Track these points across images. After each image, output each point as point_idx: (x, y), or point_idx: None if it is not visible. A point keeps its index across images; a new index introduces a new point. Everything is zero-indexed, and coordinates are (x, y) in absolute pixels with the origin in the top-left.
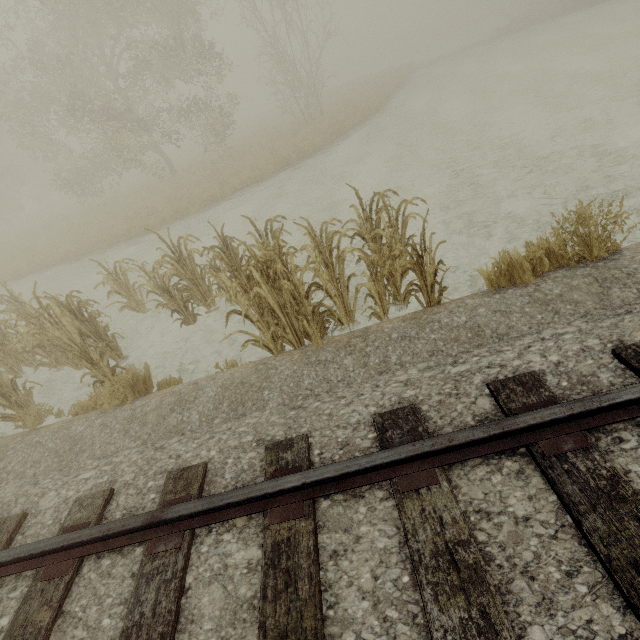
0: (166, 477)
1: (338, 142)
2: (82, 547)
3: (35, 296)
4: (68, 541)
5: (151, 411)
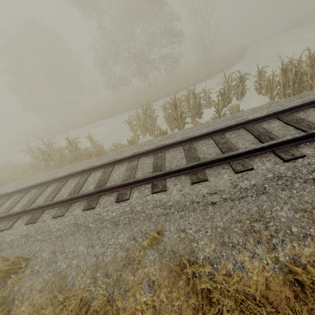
0: (302, 102)
1: (232, 67)
2: (291, 111)
3: (188, 88)
4: (291, 106)
5: (260, 107)
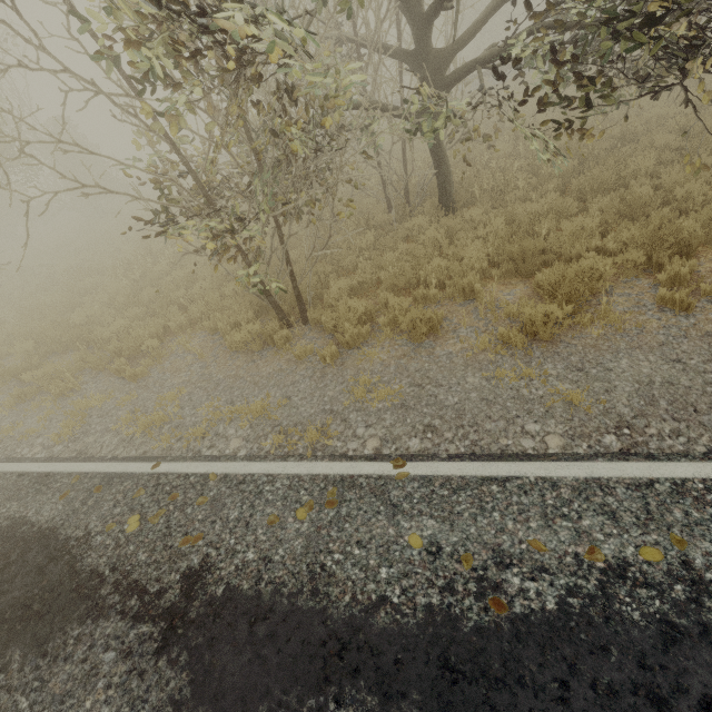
0: None
1: None
2: None
3: None
4: None
5: None
